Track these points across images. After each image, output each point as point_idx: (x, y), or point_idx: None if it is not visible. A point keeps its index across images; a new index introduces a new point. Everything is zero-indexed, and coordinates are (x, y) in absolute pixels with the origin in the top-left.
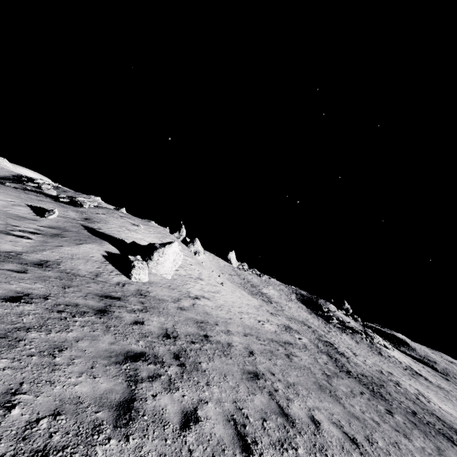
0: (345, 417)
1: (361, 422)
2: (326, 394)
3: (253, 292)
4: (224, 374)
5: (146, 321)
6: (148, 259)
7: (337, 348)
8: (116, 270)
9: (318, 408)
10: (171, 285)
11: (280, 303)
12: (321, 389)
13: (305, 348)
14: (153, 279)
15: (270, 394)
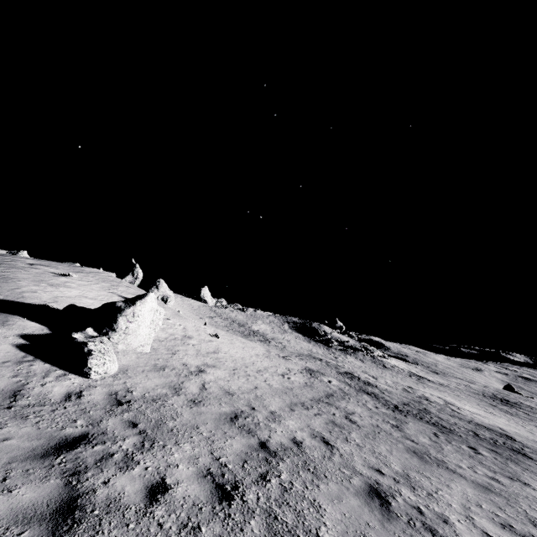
0: (485, 498)
1: (496, 493)
2: (433, 465)
3: (245, 333)
4: (363, 536)
5: (166, 475)
6: (108, 331)
7: (360, 378)
8: (53, 370)
9: (466, 507)
10: (157, 363)
11: (277, 339)
12: (422, 459)
13: (345, 394)
14: (126, 362)
15: (430, 530)
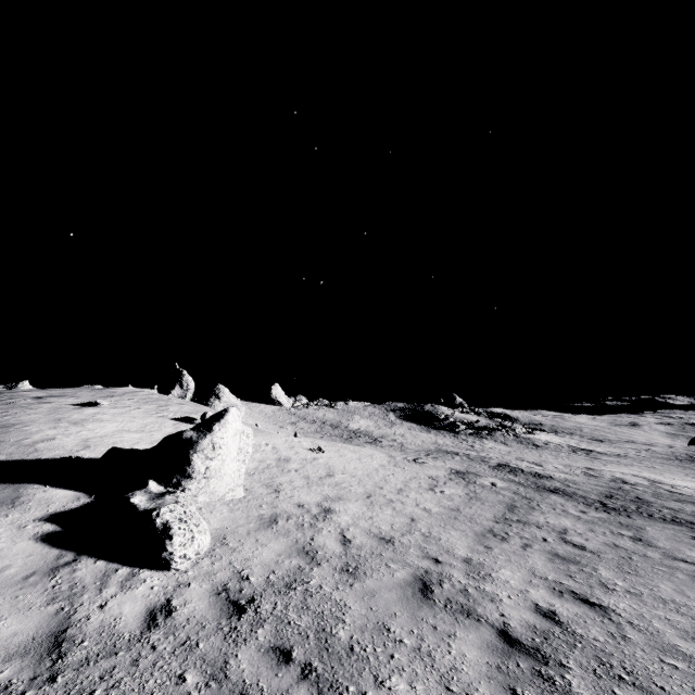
0: None
1: None
2: None
3: (344, 436)
4: None
5: None
6: (179, 480)
7: (522, 469)
8: (112, 570)
9: None
10: (262, 513)
11: (387, 436)
12: None
13: (527, 499)
14: (217, 523)
15: None
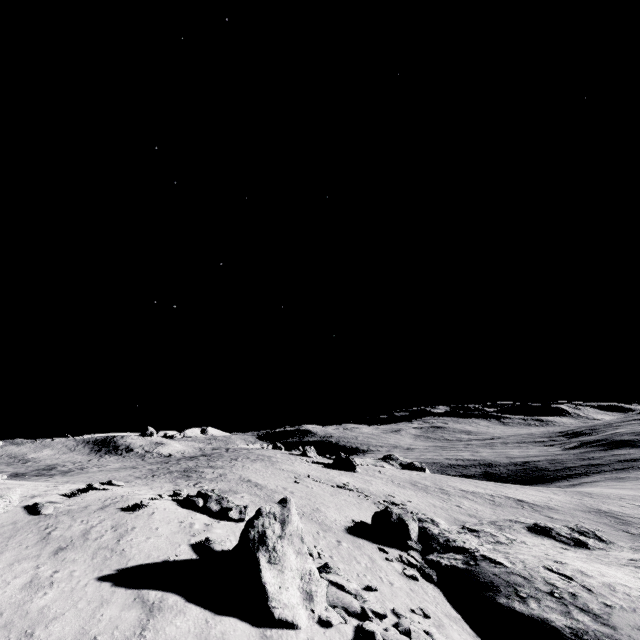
0: None
1: None
2: None
3: (5, 463)
4: None
5: None
6: None
7: (55, 468)
8: None
9: None
10: None
11: (44, 460)
12: None
13: None
14: None
15: None
